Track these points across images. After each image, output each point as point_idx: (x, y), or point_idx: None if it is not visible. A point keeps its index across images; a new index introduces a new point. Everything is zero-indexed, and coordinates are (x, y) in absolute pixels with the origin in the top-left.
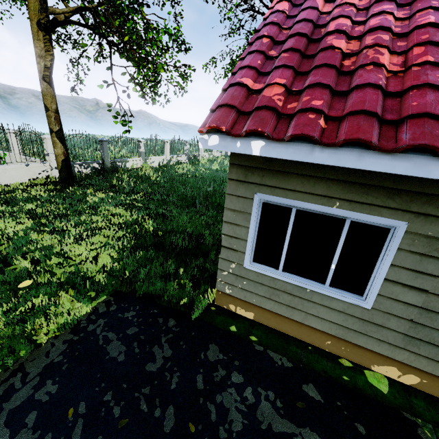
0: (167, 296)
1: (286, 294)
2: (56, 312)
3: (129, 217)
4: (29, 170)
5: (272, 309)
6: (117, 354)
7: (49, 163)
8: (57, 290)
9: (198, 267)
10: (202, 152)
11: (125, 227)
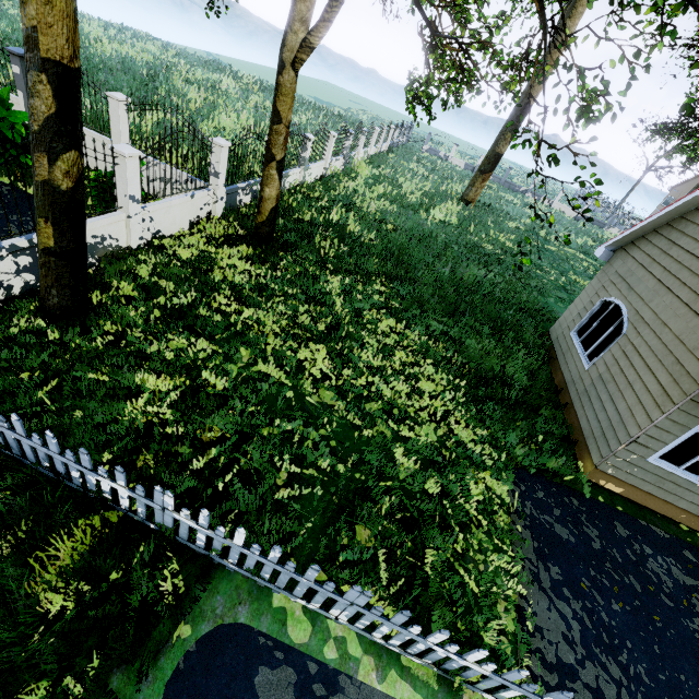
0: (550, 471)
1: (672, 484)
2: (486, 495)
3: (415, 338)
4: (191, 204)
5: (649, 491)
6: (567, 536)
7: (213, 190)
8: (475, 472)
9: (546, 431)
10: (360, 150)
11: (444, 366)
